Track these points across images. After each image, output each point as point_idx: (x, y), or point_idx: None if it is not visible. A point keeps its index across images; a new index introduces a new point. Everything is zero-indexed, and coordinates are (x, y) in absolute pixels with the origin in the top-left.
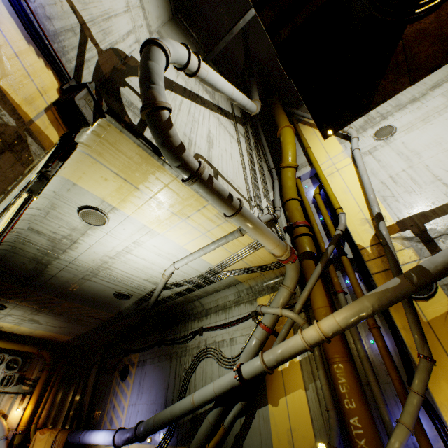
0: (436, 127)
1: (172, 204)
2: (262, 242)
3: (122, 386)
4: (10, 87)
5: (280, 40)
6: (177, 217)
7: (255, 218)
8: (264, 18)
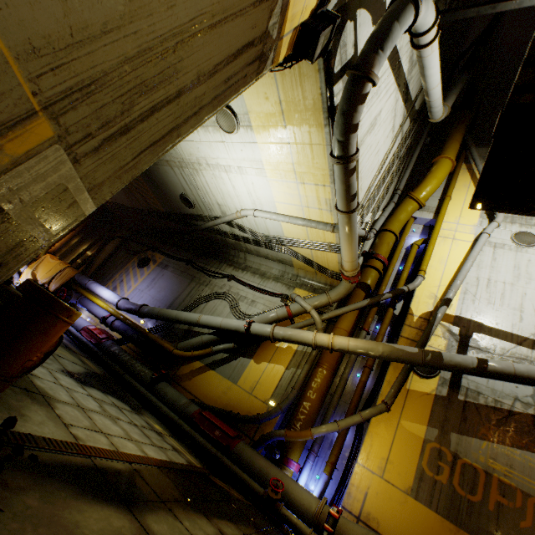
0: None
1: (300, 163)
2: (343, 250)
3: (137, 271)
4: (293, 3)
5: (518, 101)
6: (294, 176)
7: (356, 227)
8: (523, 75)
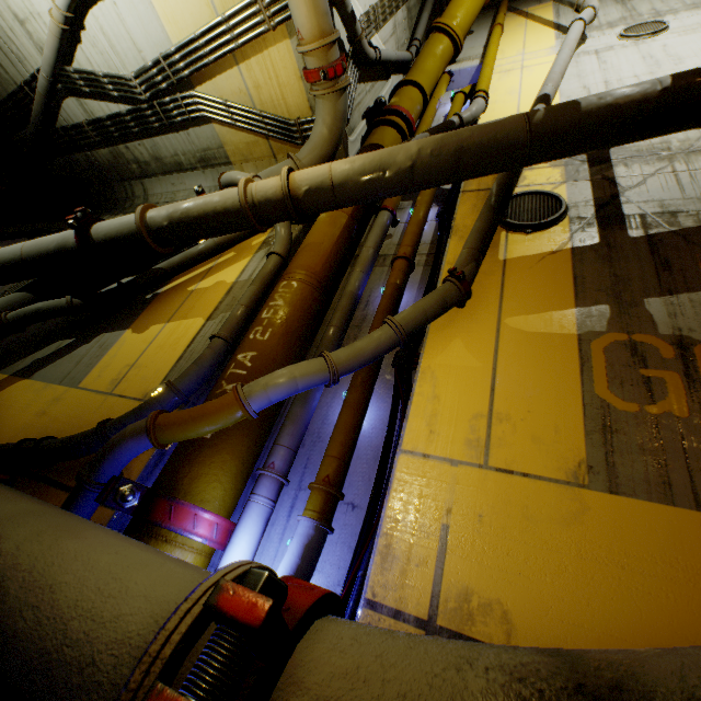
0: None
1: None
2: None
3: None
4: None
5: None
6: None
7: None
8: None
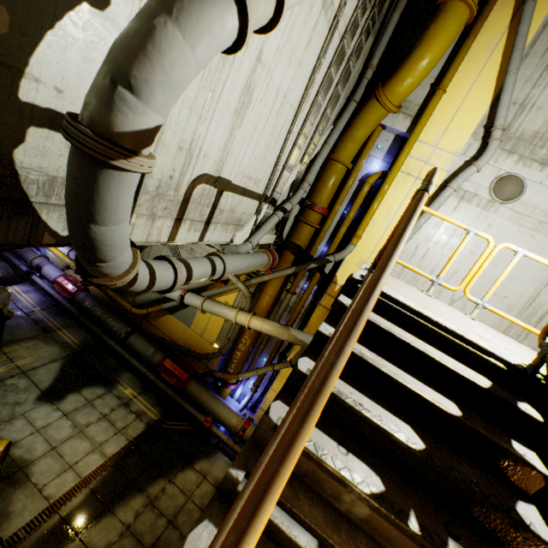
0: (525, 246)
1: None
2: None
3: None
4: None
5: None
6: None
7: (239, 270)
8: None
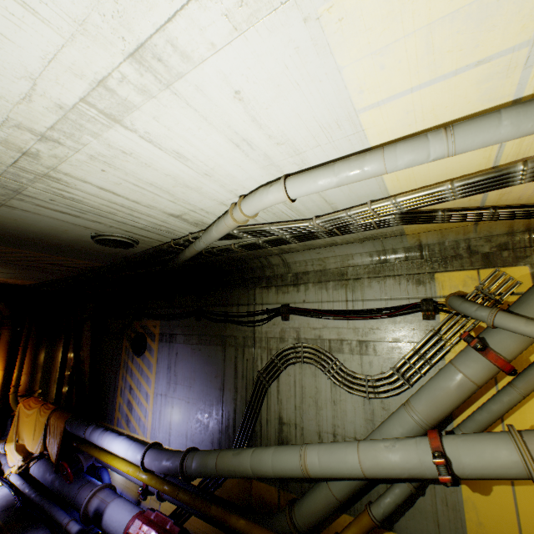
0: None
1: None
2: None
3: (139, 364)
4: None
5: None
6: None
7: None
8: None
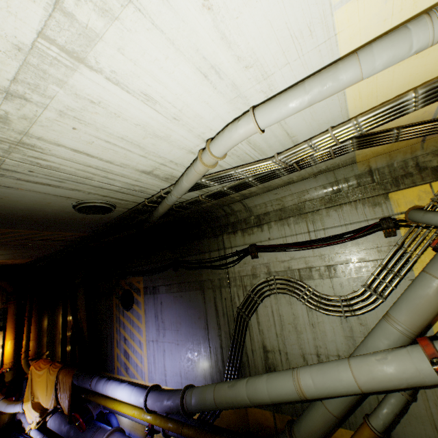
0: None
1: None
2: None
3: (129, 317)
4: None
5: None
6: None
7: None
8: None
